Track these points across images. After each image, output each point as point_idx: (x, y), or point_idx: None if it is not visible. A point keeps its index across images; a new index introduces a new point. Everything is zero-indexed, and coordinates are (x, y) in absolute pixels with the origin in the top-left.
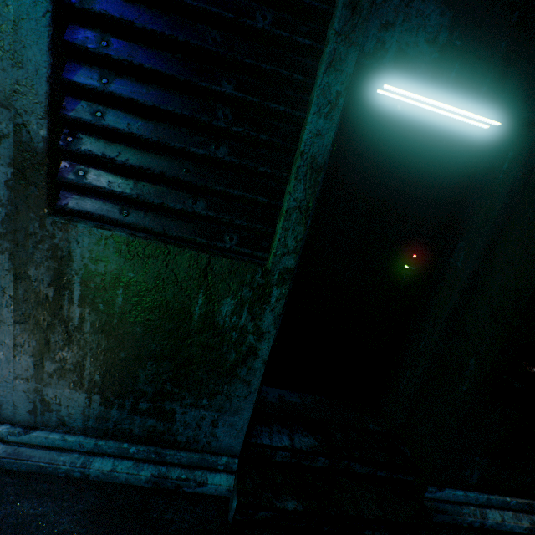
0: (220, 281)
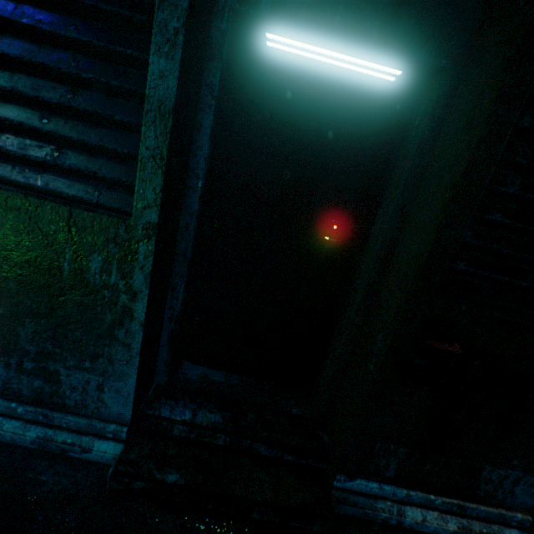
0: (84, 235)
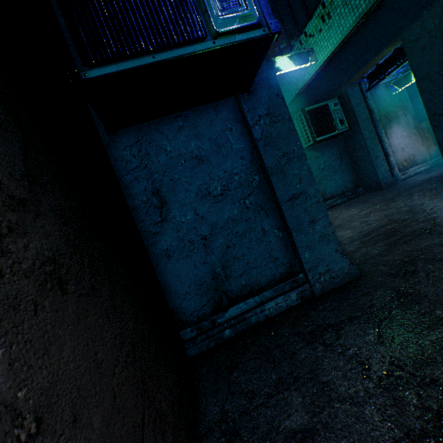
0: None
